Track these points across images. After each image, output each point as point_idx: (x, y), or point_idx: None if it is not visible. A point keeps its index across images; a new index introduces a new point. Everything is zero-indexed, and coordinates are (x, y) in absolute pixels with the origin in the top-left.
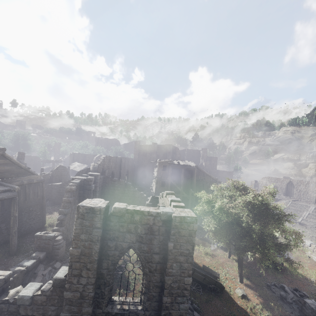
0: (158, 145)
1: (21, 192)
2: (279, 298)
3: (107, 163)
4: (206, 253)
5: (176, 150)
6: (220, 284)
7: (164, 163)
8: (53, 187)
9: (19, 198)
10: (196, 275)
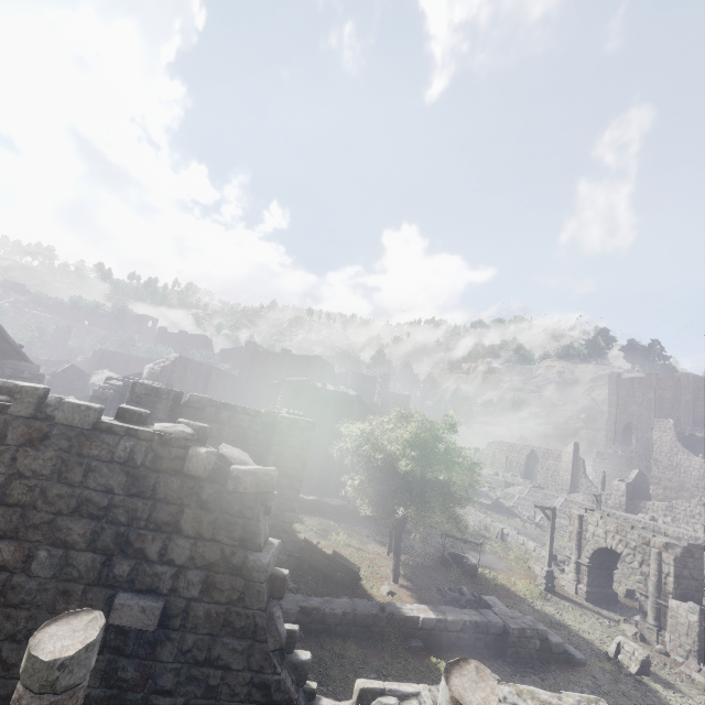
0: (293, 355)
1: None
2: (449, 603)
3: (181, 371)
4: (347, 544)
5: (327, 370)
6: (355, 573)
7: (298, 383)
8: None
9: None
10: (317, 559)
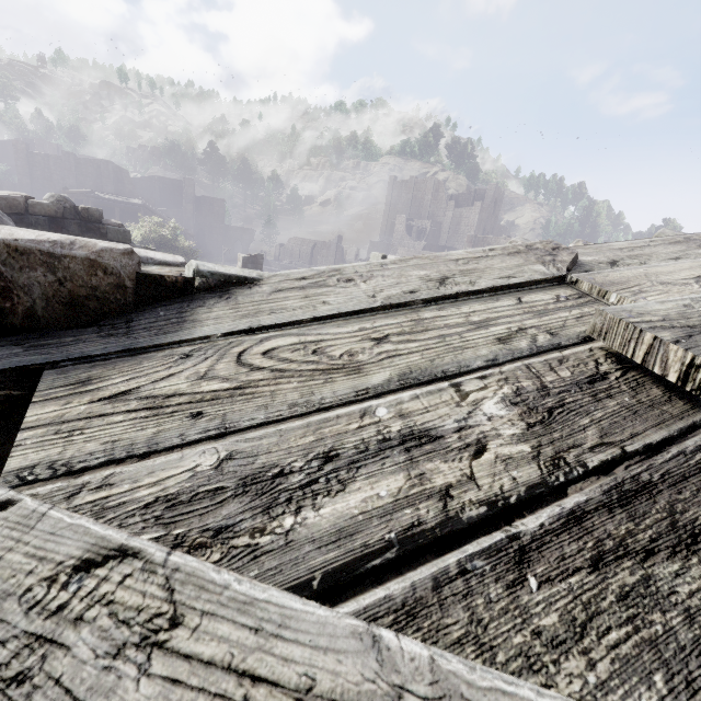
0: (78, 159)
1: None
2: None
3: None
4: None
5: (122, 176)
6: None
7: (77, 195)
8: None
9: None
10: None
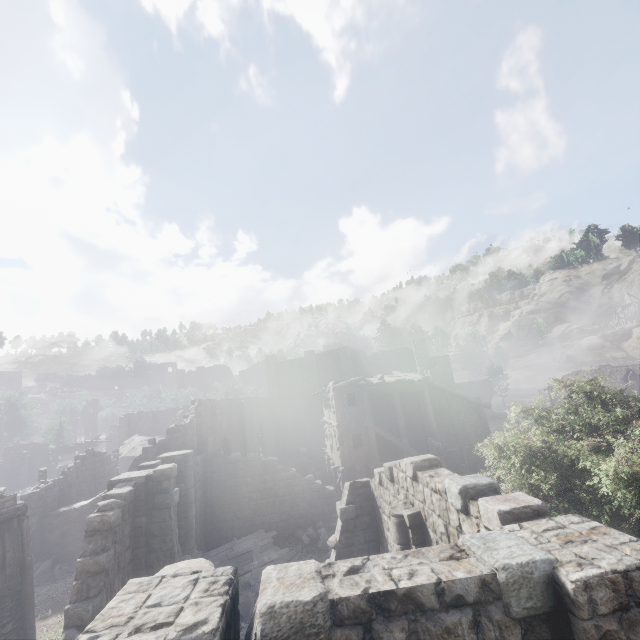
0: (318, 354)
1: None
2: None
3: (210, 419)
4: None
5: (359, 358)
6: None
7: (348, 387)
8: (70, 519)
9: None
10: None
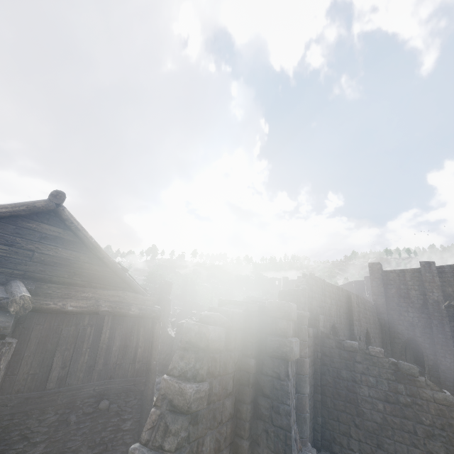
0: (440, 267)
1: (88, 338)
2: None
3: (319, 298)
4: None
5: None
6: None
7: None
8: None
9: (77, 355)
10: None
